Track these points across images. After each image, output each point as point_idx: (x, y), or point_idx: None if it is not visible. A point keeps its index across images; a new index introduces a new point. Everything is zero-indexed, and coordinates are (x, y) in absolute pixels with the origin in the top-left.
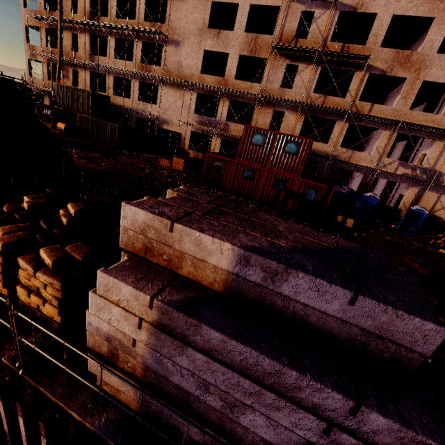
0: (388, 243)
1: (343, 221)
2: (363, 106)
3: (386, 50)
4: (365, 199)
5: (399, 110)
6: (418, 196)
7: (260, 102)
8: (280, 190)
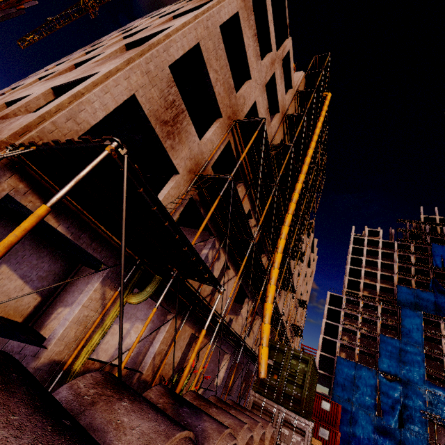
0: None
1: None
2: None
3: None
4: None
5: None
6: None
7: None
8: None
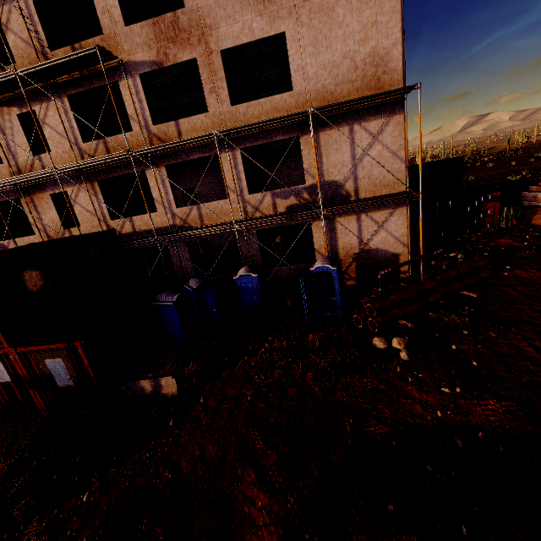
0: (248, 403)
1: (156, 387)
2: (166, 131)
3: (138, 27)
4: (238, 285)
5: (218, 113)
6: (329, 232)
7: (23, 192)
8: (5, 383)
